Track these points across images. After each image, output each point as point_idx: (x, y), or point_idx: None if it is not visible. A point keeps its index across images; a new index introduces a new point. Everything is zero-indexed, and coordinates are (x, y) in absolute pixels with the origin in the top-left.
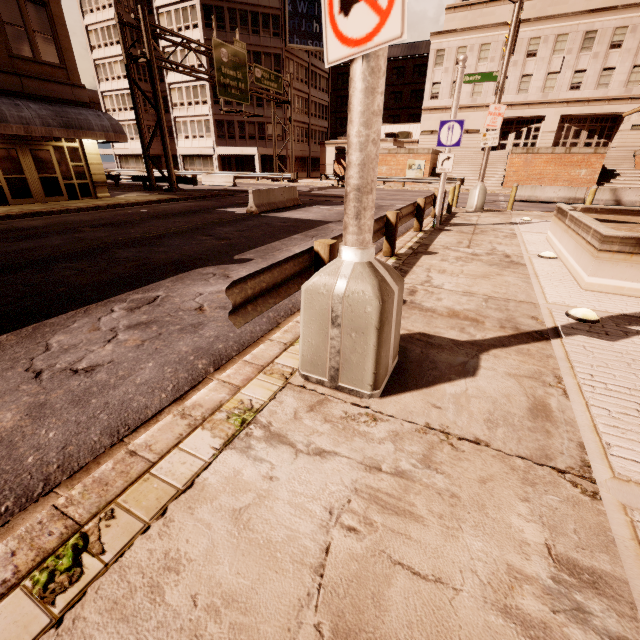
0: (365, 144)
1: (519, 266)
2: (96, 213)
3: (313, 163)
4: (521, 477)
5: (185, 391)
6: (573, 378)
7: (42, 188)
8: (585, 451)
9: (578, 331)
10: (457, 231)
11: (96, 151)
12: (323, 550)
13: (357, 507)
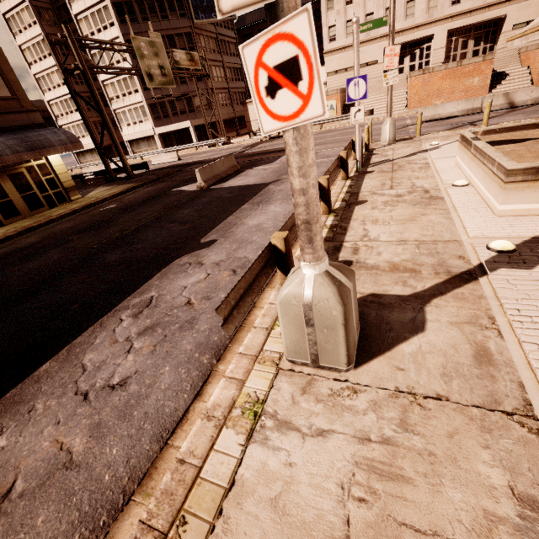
0: (307, 189)
1: (438, 201)
2: (75, 217)
3: (239, 122)
4: (479, 426)
5: (200, 387)
6: (504, 316)
7: (26, 205)
8: (525, 390)
9: (500, 264)
10: (378, 171)
11: (60, 162)
12: (345, 523)
13: (361, 479)
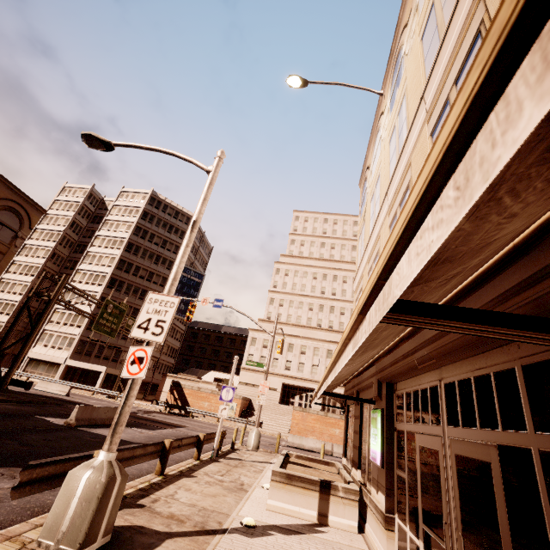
0: (125, 406)
1: (243, 491)
2: None
3: (152, 388)
4: None
5: None
6: None
7: None
8: None
9: (238, 531)
10: (225, 463)
11: None
12: None
13: None
